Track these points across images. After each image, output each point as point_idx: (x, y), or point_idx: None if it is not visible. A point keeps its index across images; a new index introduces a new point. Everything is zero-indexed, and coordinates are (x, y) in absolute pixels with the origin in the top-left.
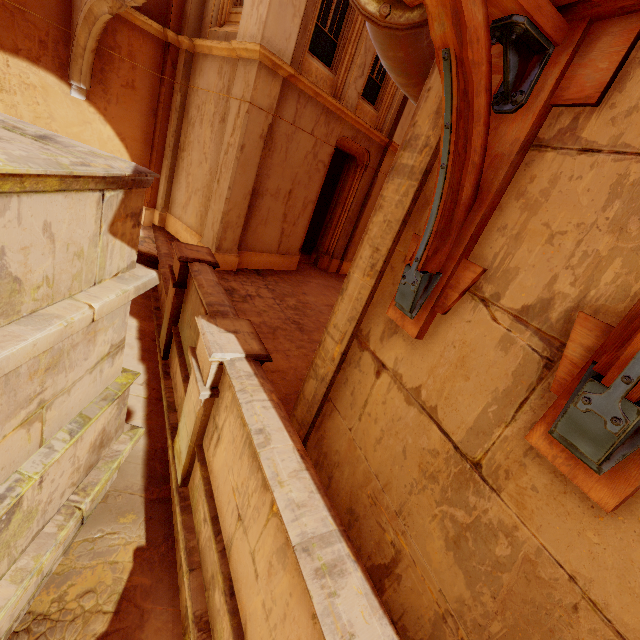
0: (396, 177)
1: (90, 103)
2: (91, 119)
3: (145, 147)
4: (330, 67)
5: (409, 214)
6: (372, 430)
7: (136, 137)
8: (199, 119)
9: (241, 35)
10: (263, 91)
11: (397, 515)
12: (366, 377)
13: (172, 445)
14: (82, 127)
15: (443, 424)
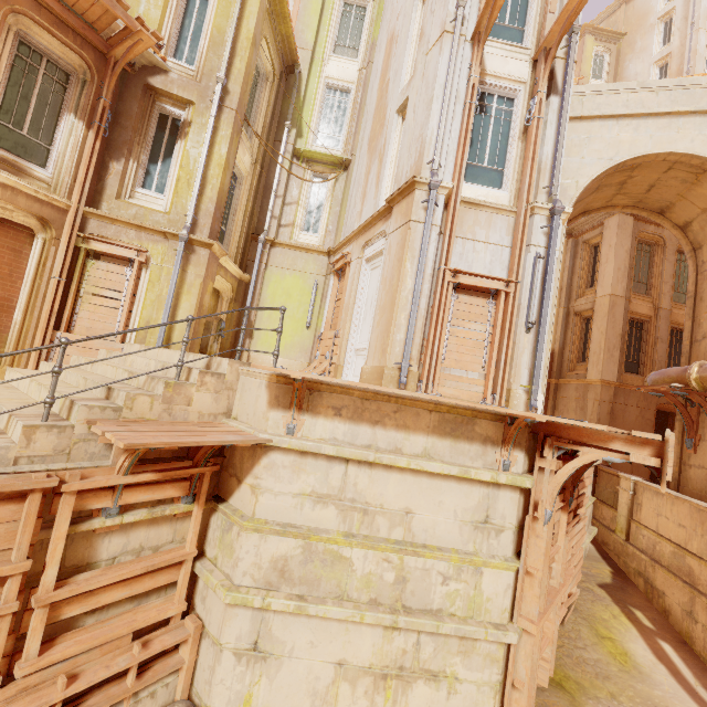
0: (676, 421)
1: None
2: None
3: None
4: (638, 373)
5: (684, 429)
6: (693, 482)
7: None
8: (566, 410)
9: (588, 376)
10: (605, 394)
11: (705, 495)
12: (688, 471)
13: (614, 533)
14: None
15: (705, 467)
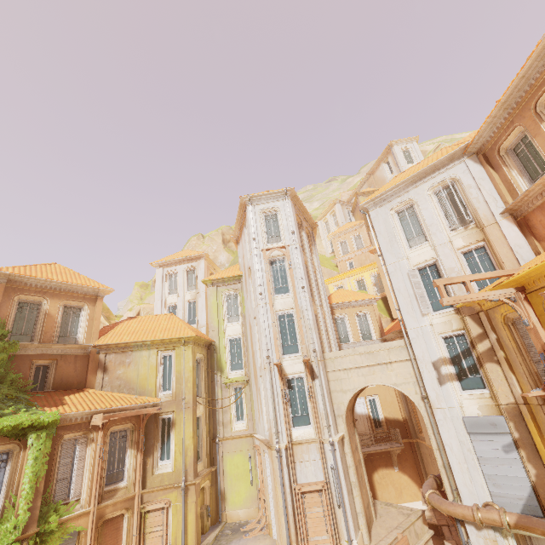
0: None
1: (399, 470)
2: (401, 475)
3: (417, 476)
4: None
5: None
6: None
7: (413, 474)
8: (428, 463)
9: (426, 442)
10: None
11: None
12: None
13: None
14: (400, 479)
15: None
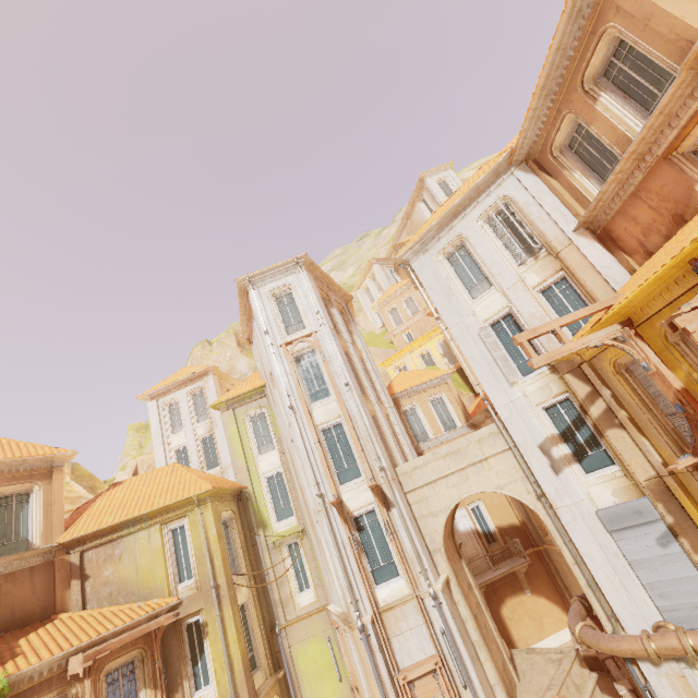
0: None
1: (532, 593)
2: (536, 599)
3: (556, 595)
4: None
5: None
6: None
7: (551, 593)
8: (565, 573)
9: (556, 547)
10: None
11: None
12: None
13: None
14: (536, 605)
15: None
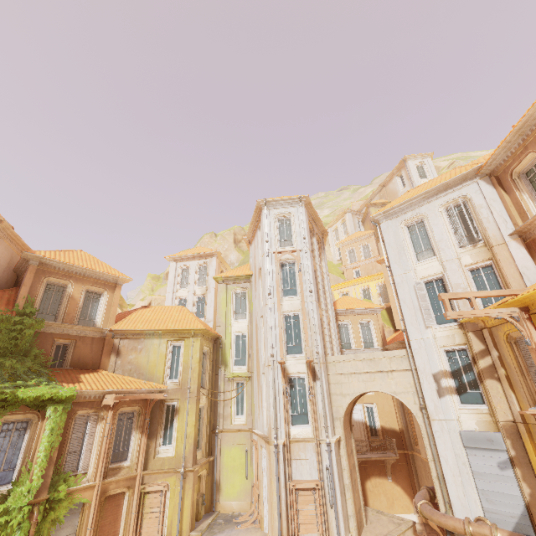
0: None
1: (392, 481)
2: (394, 486)
3: (410, 489)
4: None
5: None
6: None
7: (406, 486)
8: (422, 476)
9: (422, 454)
10: None
11: None
12: None
13: None
14: (392, 489)
15: None
